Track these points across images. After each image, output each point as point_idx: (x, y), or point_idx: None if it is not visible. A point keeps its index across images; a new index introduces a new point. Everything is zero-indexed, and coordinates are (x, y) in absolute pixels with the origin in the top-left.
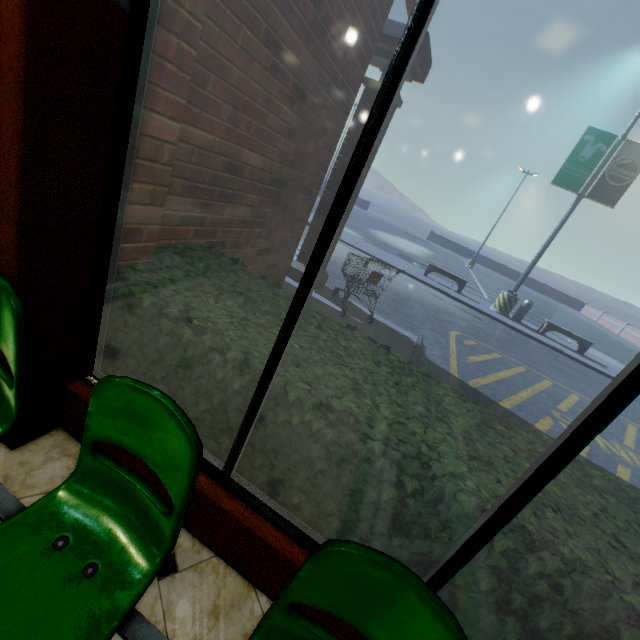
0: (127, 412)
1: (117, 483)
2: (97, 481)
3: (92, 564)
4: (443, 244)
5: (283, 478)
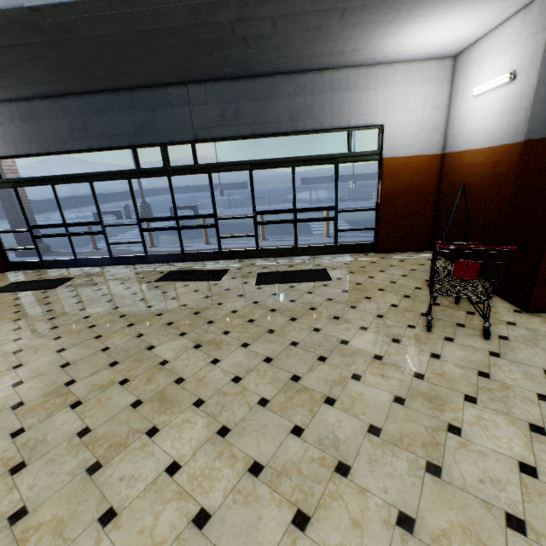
0: None
1: None
2: None
3: None
4: (315, 182)
5: None
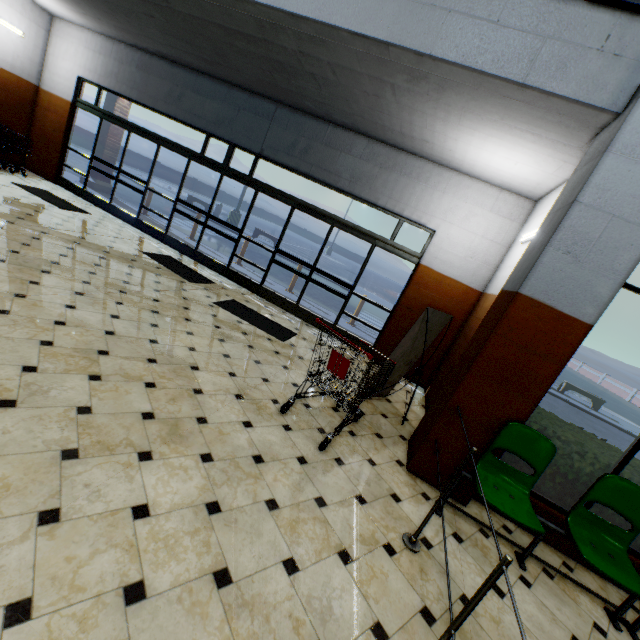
0: (612, 488)
1: (589, 519)
2: (580, 519)
3: (608, 553)
4: None
5: (605, 518)
